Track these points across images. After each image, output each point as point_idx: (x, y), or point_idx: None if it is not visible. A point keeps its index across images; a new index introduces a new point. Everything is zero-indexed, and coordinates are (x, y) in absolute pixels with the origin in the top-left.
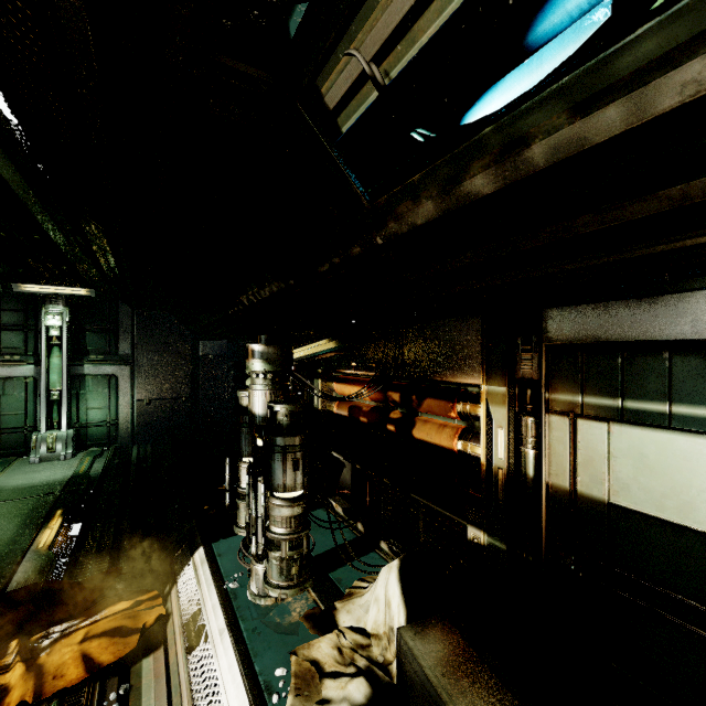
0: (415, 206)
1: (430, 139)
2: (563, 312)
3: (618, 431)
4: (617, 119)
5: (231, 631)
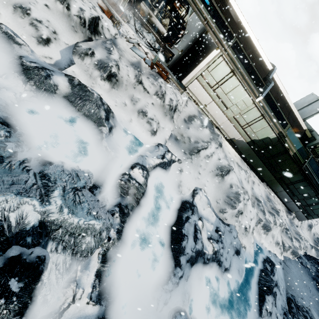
0: None
1: None
2: None
3: None
4: None
5: (156, 18)
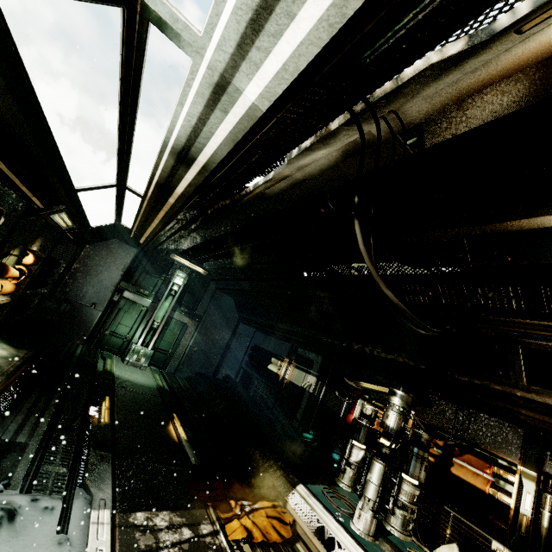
0: None
1: None
2: None
3: None
4: None
5: (361, 547)
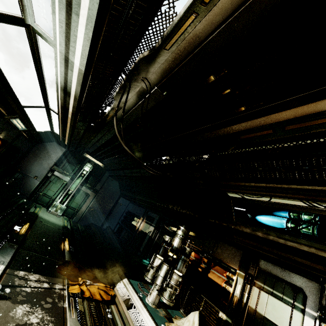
0: (245, 228)
1: (252, 219)
2: (264, 262)
3: (270, 297)
4: (282, 241)
5: (145, 308)
